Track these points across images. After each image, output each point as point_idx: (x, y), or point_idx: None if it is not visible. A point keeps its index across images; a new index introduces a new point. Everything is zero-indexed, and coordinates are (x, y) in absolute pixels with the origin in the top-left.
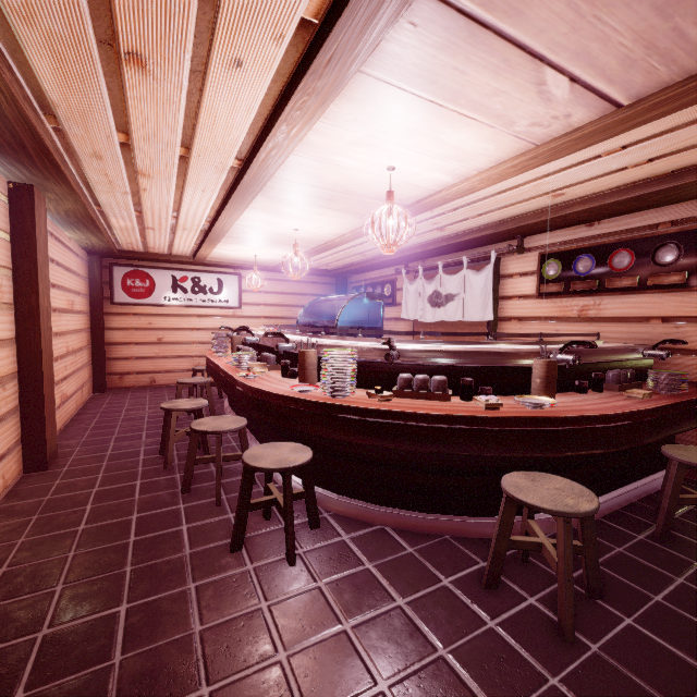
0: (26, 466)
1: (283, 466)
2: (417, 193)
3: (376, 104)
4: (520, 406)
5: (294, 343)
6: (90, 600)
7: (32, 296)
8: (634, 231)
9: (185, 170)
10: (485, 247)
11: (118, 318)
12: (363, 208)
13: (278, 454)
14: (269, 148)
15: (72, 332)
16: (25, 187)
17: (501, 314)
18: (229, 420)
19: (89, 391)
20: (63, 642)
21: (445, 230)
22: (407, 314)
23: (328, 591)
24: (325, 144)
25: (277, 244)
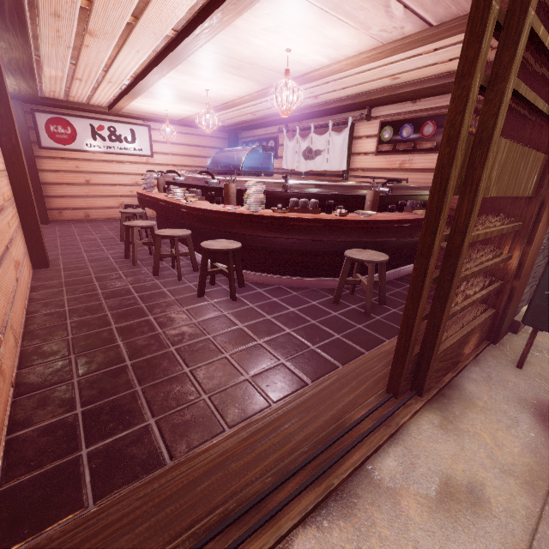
0: (34, 265)
1: (228, 248)
2: (303, 69)
3: (285, 5)
4: (357, 216)
5: (218, 180)
6: (130, 316)
7: (12, 136)
8: (438, 109)
9: (128, 34)
10: (345, 114)
11: (48, 161)
12: (262, 77)
13: (221, 244)
14: (205, 27)
15: None
16: None
17: (352, 166)
18: (179, 231)
19: None
20: (128, 328)
21: (318, 98)
22: (287, 165)
23: (256, 308)
24: (244, 27)
25: (186, 101)
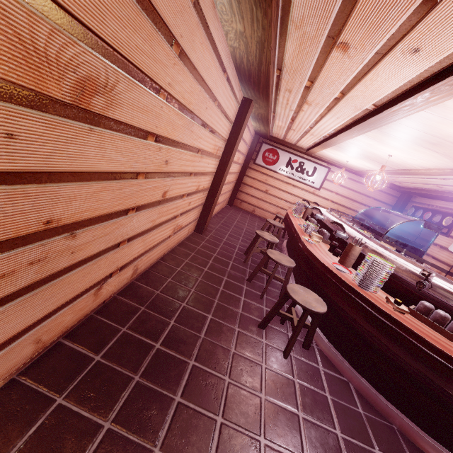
0: (196, 229)
1: (307, 306)
2: None
3: None
4: None
5: (348, 235)
6: (200, 304)
7: (228, 155)
8: None
9: (334, 105)
10: None
11: (253, 171)
12: None
13: (306, 297)
14: (404, 105)
15: (232, 173)
16: (248, 101)
17: None
18: (286, 259)
19: (226, 203)
20: (188, 313)
21: None
22: None
23: (298, 388)
24: None
25: (368, 159)
